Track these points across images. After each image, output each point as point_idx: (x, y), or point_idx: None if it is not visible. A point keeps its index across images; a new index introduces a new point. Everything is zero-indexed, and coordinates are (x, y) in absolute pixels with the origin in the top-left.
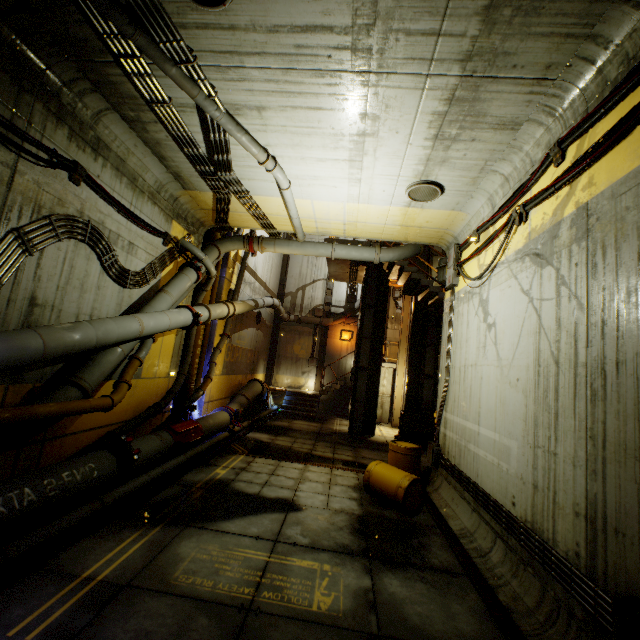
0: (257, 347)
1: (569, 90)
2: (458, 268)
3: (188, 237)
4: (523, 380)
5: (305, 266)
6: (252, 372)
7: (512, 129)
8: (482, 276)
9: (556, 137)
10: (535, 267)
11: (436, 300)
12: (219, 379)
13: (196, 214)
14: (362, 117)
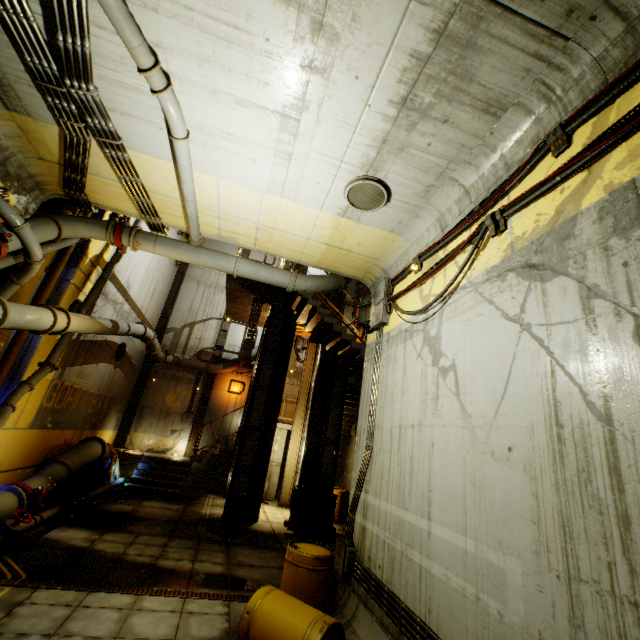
0: (111, 392)
1: (580, 60)
2: (391, 302)
3: (2, 192)
4: (524, 450)
5: (198, 300)
6: (94, 427)
7: (494, 115)
8: (428, 308)
9: (550, 127)
10: (530, 282)
11: (348, 350)
12: (22, 435)
13: (28, 164)
14: (315, 29)
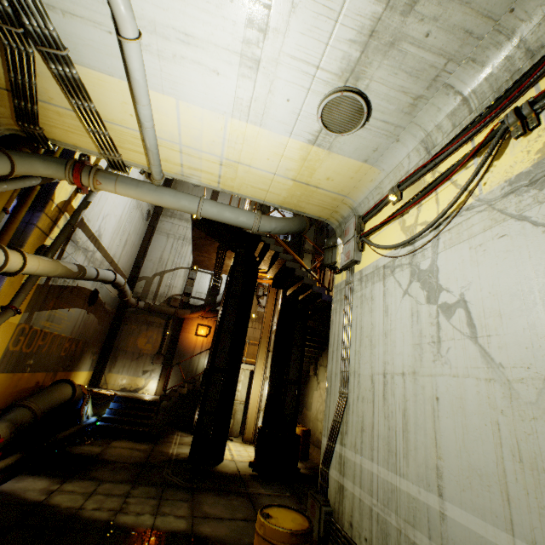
0: (84, 335)
1: None
2: (364, 239)
3: None
4: None
5: (168, 251)
6: (68, 369)
7: None
8: (415, 239)
9: None
10: None
11: (309, 294)
12: None
13: None
14: None
